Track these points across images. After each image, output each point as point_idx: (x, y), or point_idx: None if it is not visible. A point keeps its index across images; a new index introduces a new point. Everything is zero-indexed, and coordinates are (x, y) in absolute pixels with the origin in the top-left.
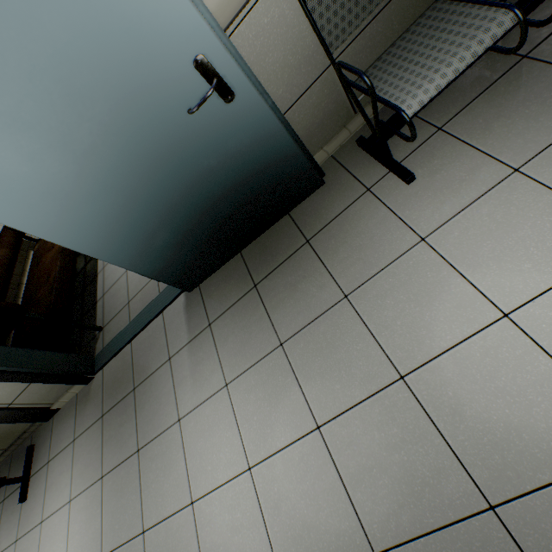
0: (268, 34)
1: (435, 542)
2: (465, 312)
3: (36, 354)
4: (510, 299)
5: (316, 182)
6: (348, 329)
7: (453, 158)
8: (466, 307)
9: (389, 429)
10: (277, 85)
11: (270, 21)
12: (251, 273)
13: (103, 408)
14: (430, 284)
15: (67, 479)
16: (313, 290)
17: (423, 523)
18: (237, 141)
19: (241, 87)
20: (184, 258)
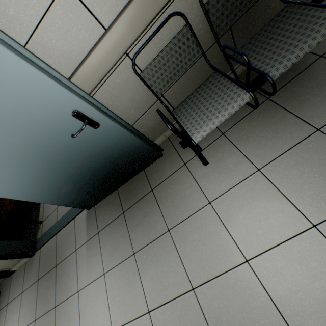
0: (121, 86)
1: None
2: (227, 254)
3: None
4: (250, 251)
5: (157, 155)
6: (168, 251)
7: (228, 154)
8: (228, 251)
9: (184, 320)
10: (130, 109)
11: (121, 81)
12: (122, 204)
13: (39, 275)
14: (211, 232)
15: (17, 317)
16: (152, 222)
17: None
18: (105, 143)
19: (103, 121)
20: (82, 195)
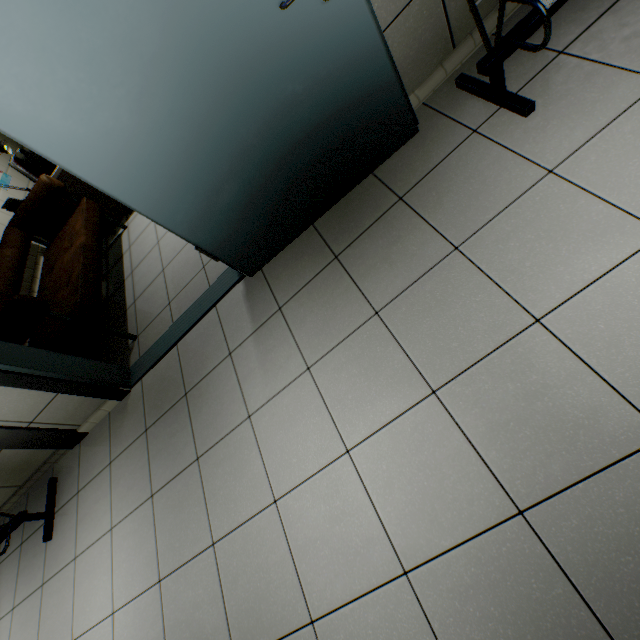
0: None
1: (597, 486)
2: (612, 239)
3: (64, 359)
4: None
5: (408, 129)
6: (462, 282)
7: (581, 80)
8: (613, 233)
9: (526, 377)
10: None
11: None
12: (329, 245)
13: (147, 422)
14: (565, 216)
15: (105, 506)
16: (413, 248)
17: (579, 468)
18: (329, 60)
19: None
20: (250, 226)
